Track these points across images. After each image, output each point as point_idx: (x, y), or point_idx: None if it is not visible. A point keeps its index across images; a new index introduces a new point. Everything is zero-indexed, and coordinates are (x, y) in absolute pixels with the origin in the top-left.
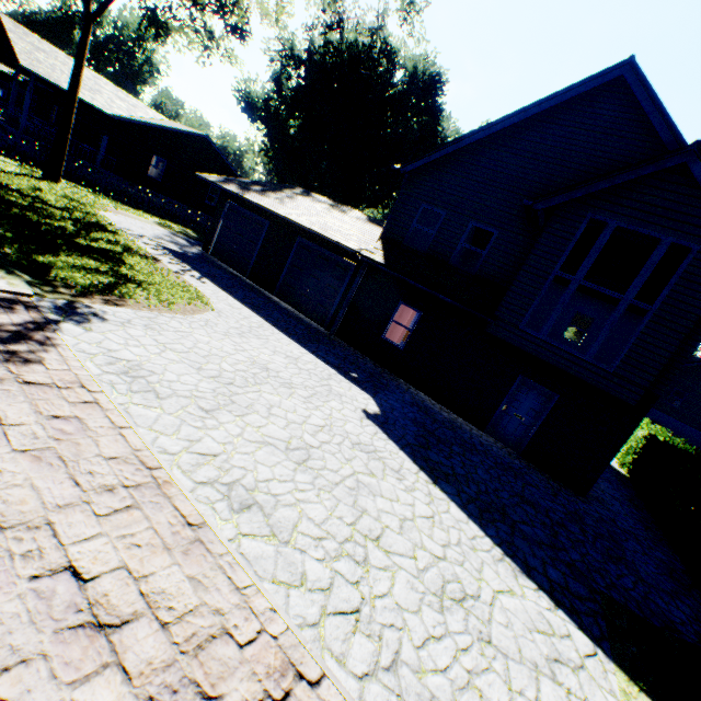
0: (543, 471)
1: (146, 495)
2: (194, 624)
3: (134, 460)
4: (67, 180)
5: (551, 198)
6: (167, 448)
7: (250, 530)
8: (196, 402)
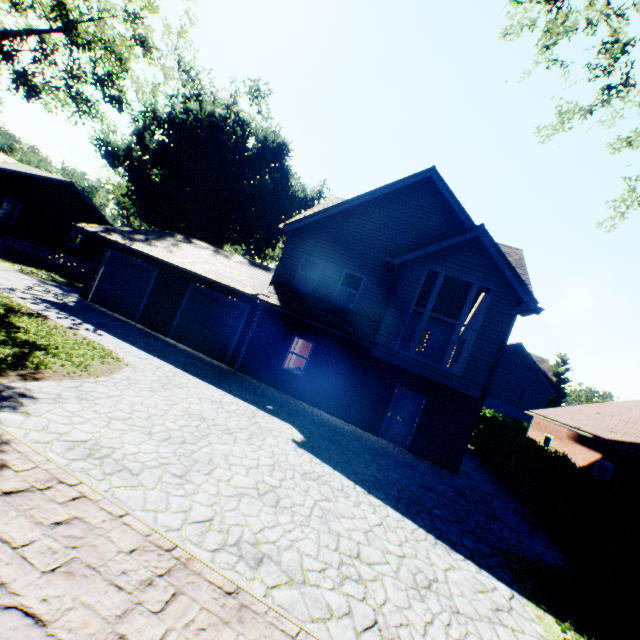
0: (426, 459)
1: (181, 578)
2: None
3: (151, 546)
4: None
5: (403, 256)
6: (170, 525)
7: (273, 581)
8: (167, 470)
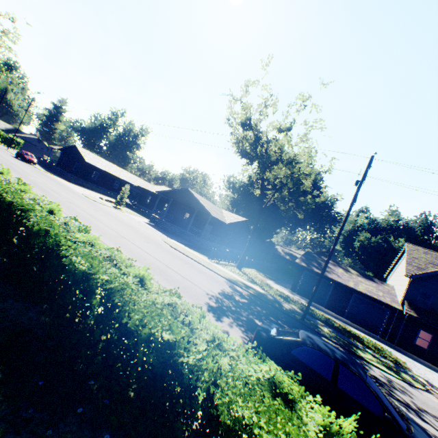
0: None
1: None
2: None
3: None
4: (231, 262)
5: None
6: None
7: None
8: None
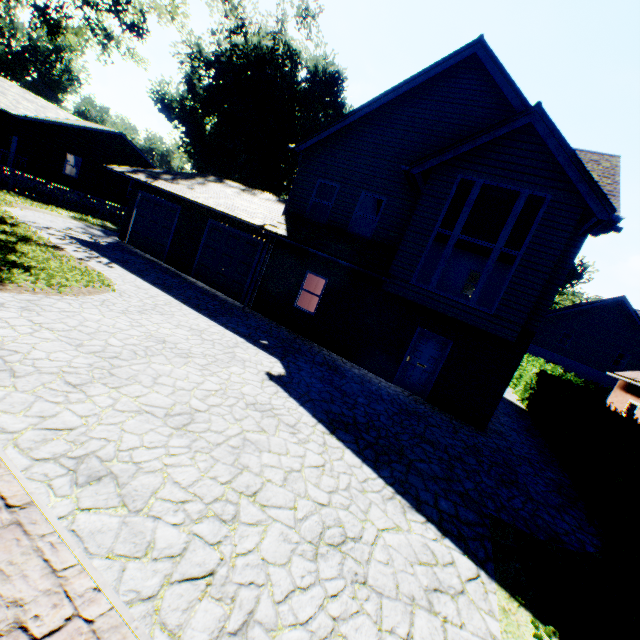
0: (447, 412)
1: None
2: None
3: None
4: None
5: (425, 163)
6: (6, 427)
7: (93, 504)
8: (63, 378)
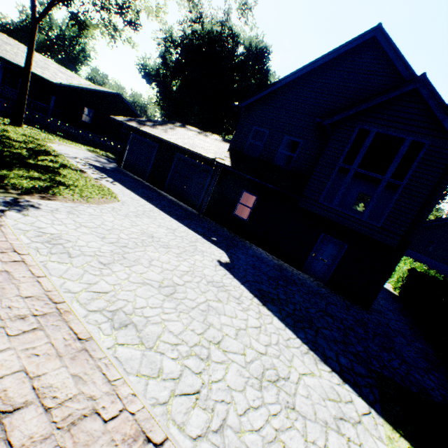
0: (341, 295)
1: (49, 321)
2: (71, 408)
3: (44, 298)
4: (27, 125)
5: (333, 117)
6: (71, 289)
7: (124, 341)
8: (97, 259)
